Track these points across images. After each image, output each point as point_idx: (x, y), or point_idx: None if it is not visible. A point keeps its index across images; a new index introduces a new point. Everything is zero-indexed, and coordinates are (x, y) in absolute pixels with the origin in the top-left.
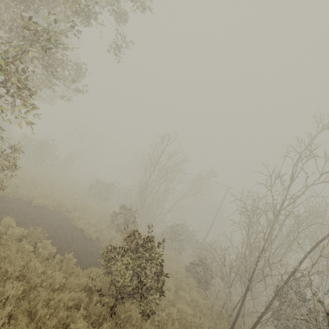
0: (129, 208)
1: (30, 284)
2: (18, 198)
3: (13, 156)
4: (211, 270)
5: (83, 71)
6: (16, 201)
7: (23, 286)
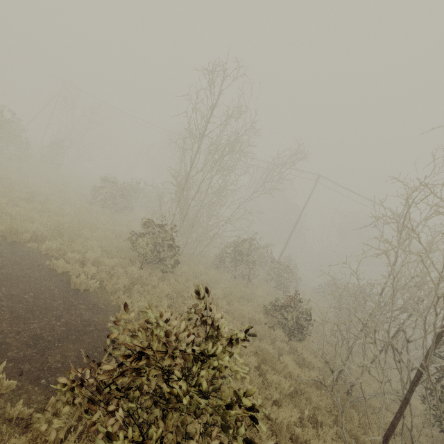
0: (159, 225)
1: None
2: None
3: None
4: (308, 315)
5: None
6: None
7: None
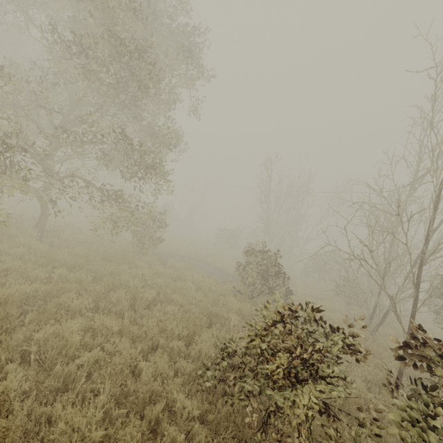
0: (256, 244)
1: (198, 285)
2: (168, 252)
3: (160, 218)
4: None
5: (180, 136)
6: (167, 254)
7: (195, 286)
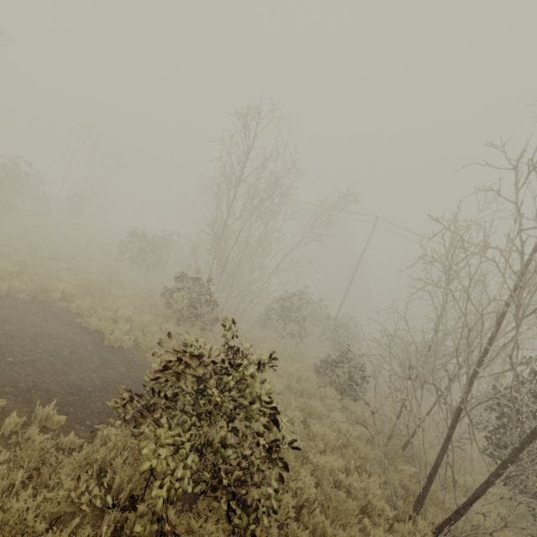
0: (194, 278)
1: None
2: None
3: None
4: (362, 370)
5: None
6: None
7: None
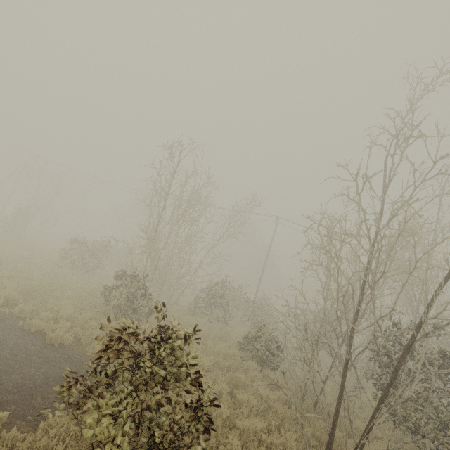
0: (131, 276)
1: None
2: None
3: None
4: (276, 341)
5: None
6: None
7: None
